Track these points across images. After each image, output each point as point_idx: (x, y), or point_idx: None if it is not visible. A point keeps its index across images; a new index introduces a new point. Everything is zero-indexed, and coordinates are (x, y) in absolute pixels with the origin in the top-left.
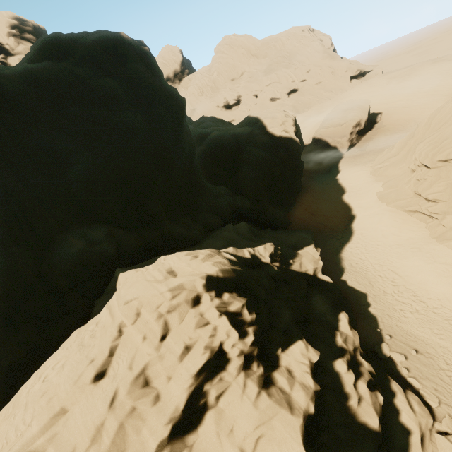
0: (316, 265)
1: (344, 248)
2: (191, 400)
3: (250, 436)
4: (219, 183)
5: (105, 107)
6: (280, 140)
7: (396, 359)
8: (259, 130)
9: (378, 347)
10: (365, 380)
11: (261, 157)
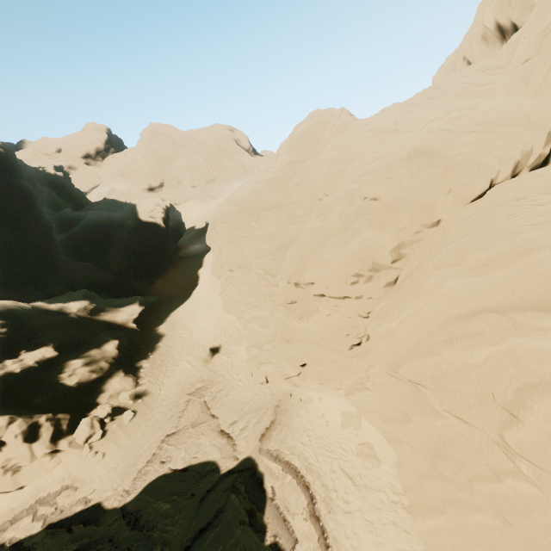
0: (128, 316)
1: (177, 309)
2: None
3: None
4: (88, 260)
5: None
6: (146, 224)
7: (143, 366)
8: (131, 215)
9: (138, 362)
10: (88, 368)
11: (126, 238)
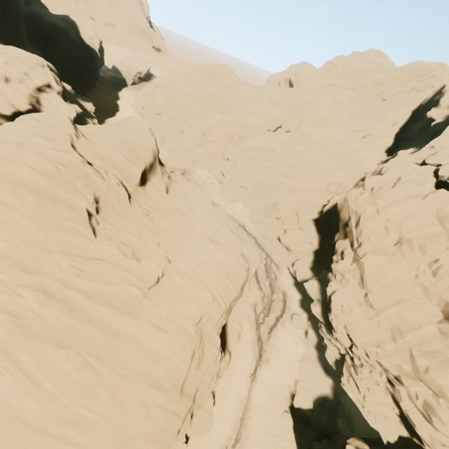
0: (91, 109)
1: (109, 119)
2: (40, 86)
3: (58, 101)
4: (34, 46)
5: None
6: (88, 47)
7: None
8: (75, 31)
9: None
10: None
11: (72, 49)
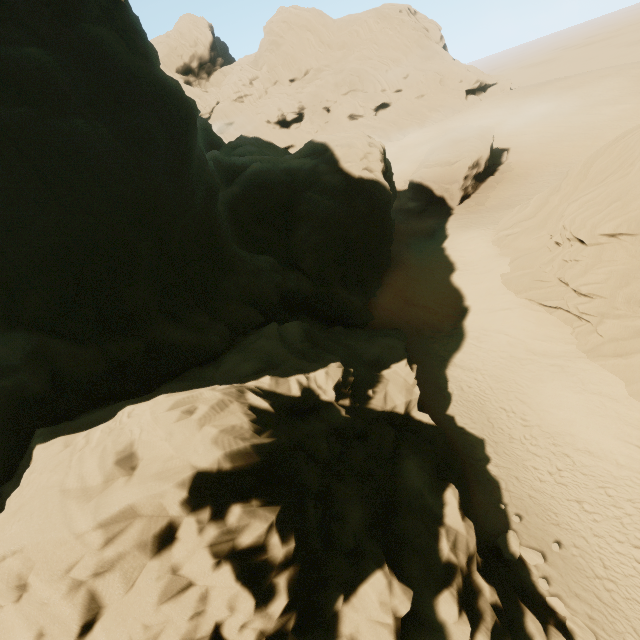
0: (410, 395)
1: (451, 361)
2: None
3: None
4: (261, 249)
5: (26, 105)
6: (359, 183)
7: (530, 561)
8: (327, 165)
9: (502, 540)
10: (487, 630)
11: (329, 211)
